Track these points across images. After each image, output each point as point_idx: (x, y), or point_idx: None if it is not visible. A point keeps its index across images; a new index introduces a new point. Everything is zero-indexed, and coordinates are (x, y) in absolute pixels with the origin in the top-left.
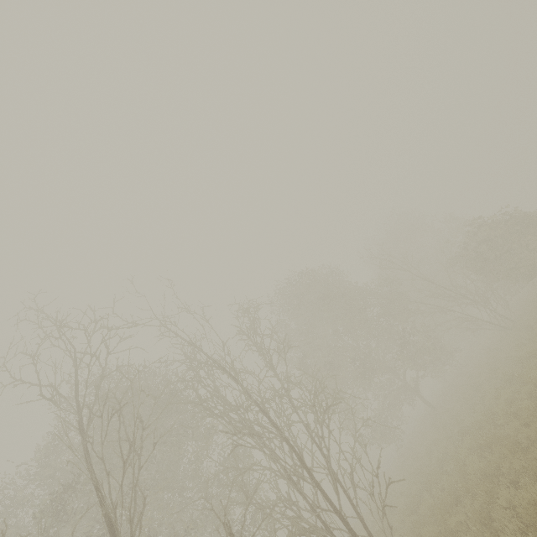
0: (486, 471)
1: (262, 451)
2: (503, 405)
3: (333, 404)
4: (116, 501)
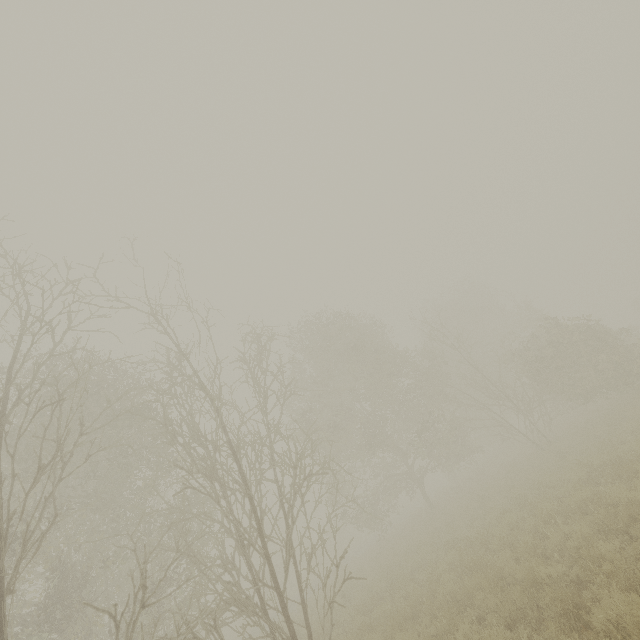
0: (457, 595)
1: (216, 502)
2: (502, 529)
3: (317, 473)
4: (34, 504)
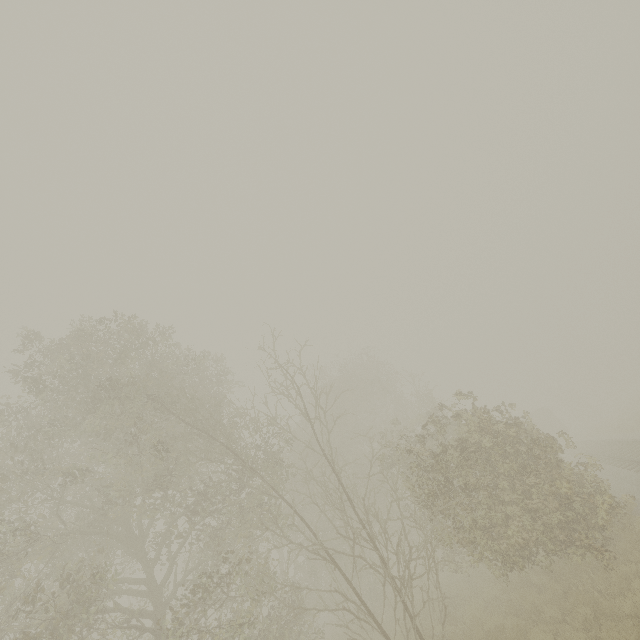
0: None
1: None
2: None
3: None
4: None
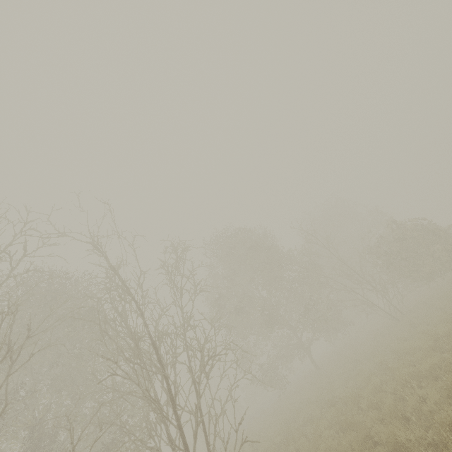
0: None
1: (136, 384)
2: (370, 391)
3: (219, 354)
4: (12, 387)
